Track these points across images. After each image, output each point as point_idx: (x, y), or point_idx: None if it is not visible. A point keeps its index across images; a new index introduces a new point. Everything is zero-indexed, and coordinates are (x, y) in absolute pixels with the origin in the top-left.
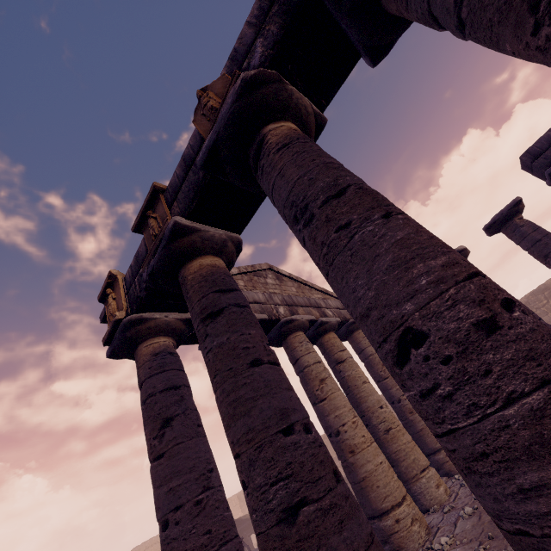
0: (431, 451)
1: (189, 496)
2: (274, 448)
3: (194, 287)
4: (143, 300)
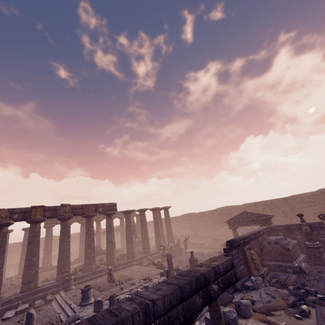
0: None
1: None
2: None
3: None
4: None
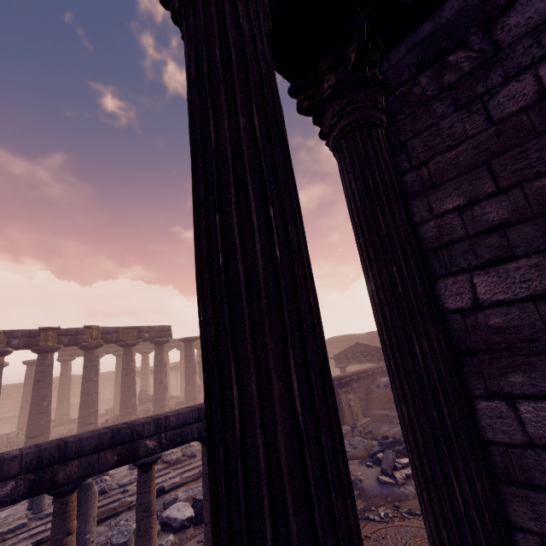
0: None
1: None
2: None
3: None
4: None
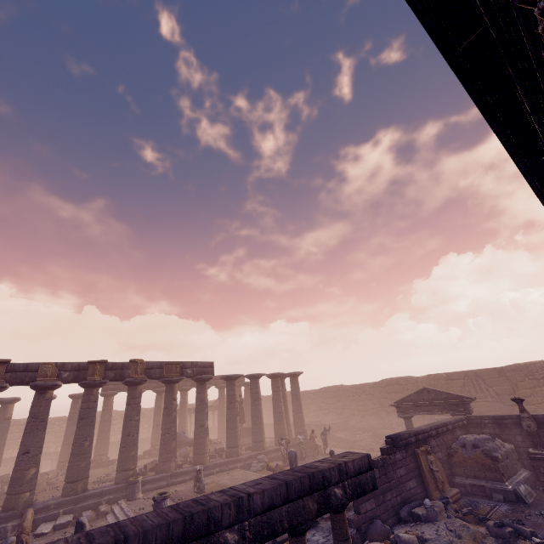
0: None
1: None
2: None
3: None
4: None
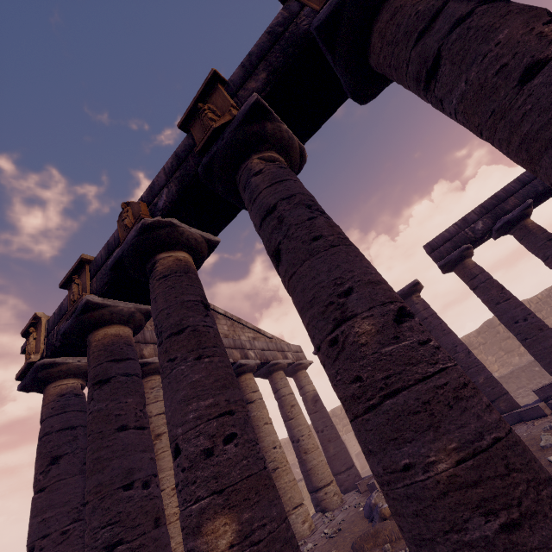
0: (314, 489)
1: (58, 526)
2: (112, 500)
3: (94, 353)
4: (57, 348)
